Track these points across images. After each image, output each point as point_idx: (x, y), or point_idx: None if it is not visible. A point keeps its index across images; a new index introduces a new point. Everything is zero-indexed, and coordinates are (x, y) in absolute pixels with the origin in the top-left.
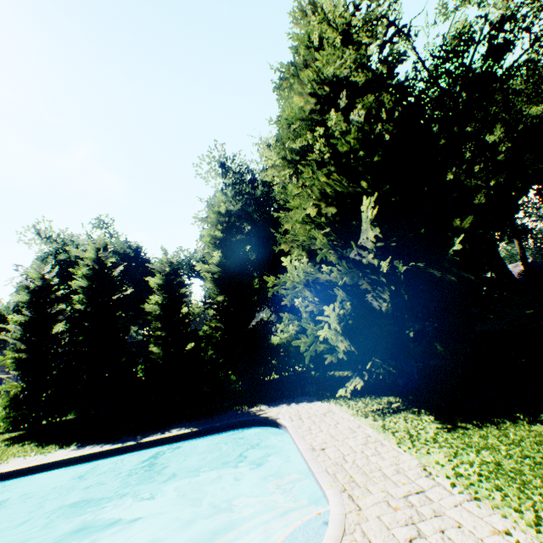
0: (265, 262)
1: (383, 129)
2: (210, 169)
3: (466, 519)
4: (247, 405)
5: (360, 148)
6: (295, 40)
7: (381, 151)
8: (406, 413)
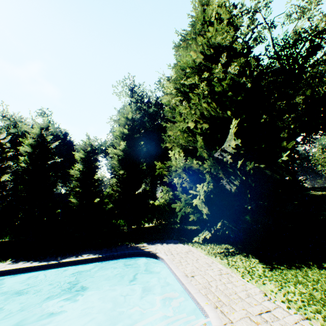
0: (149, 154)
1: (247, 80)
2: (123, 90)
3: None
4: (133, 242)
5: (228, 90)
6: (195, 17)
7: (243, 94)
8: (240, 256)
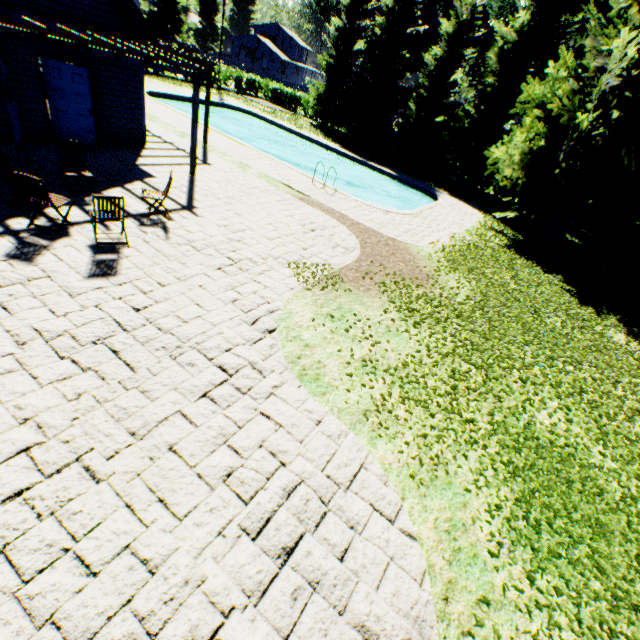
0: None
1: None
2: None
3: (437, 236)
4: (438, 187)
5: None
6: None
7: None
8: (503, 237)
